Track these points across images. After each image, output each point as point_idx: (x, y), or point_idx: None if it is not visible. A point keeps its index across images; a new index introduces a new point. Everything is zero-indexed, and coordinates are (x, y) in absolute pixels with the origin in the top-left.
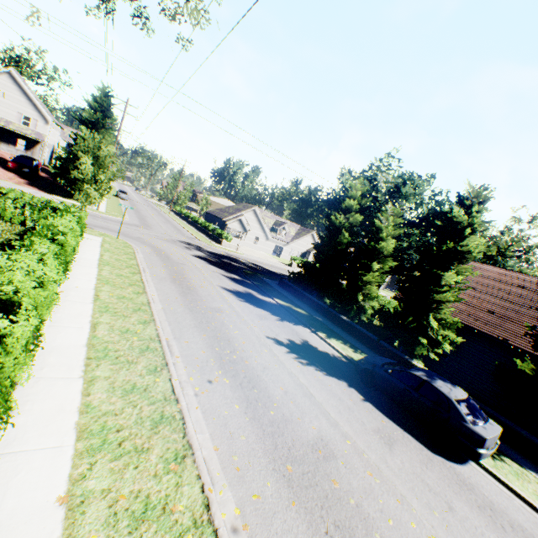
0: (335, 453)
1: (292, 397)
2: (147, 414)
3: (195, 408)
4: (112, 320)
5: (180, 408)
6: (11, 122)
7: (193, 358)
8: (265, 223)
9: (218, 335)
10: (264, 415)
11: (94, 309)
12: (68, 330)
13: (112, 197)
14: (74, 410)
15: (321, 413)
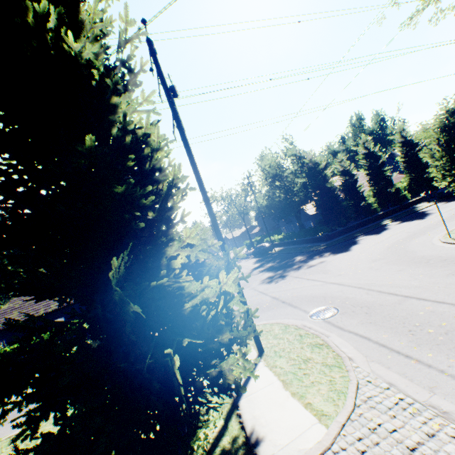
0: None
1: None
2: None
3: None
4: None
5: None
6: None
7: None
8: None
9: None
10: None
11: None
12: None
13: None
14: None
15: None
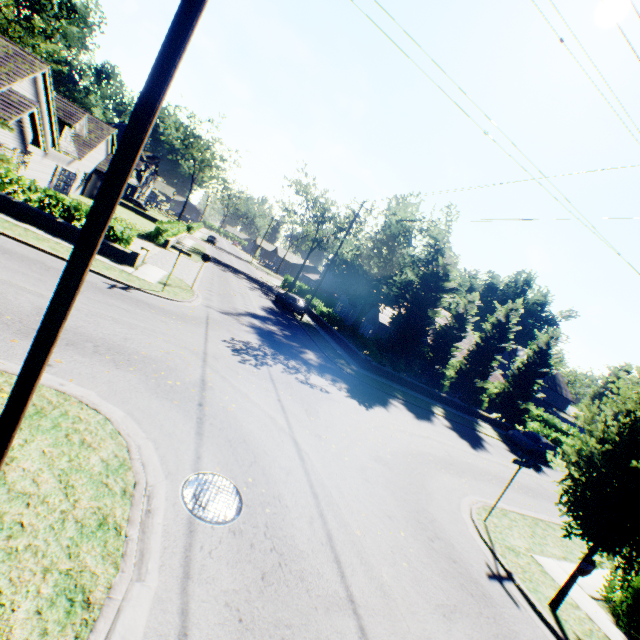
0: None
1: None
2: None
3: None
4: None
5: None
6: None
7: None
8: (55, 115)
9: None
10: None
11: None
12: None
13: None
14: None
15: None
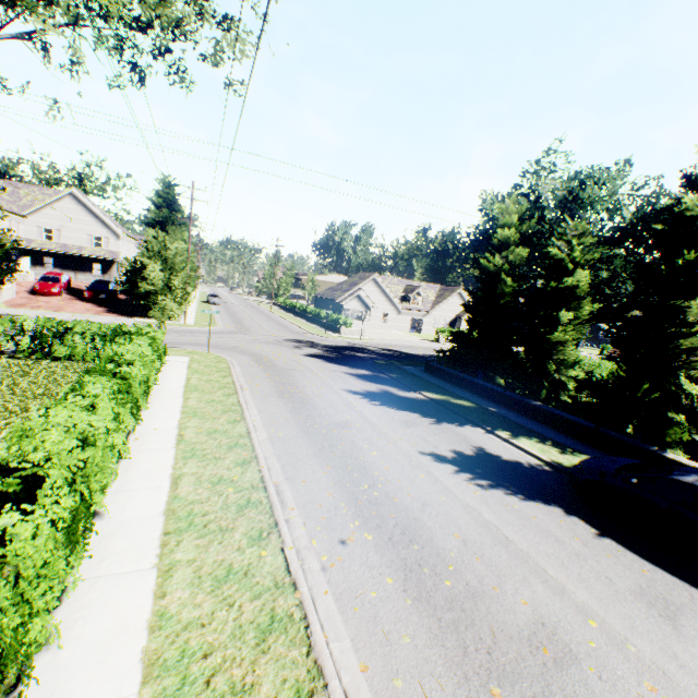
0: (574, 650)
1: (475, 549)
2: (249, 617)
3: (324, 594)
4: (199, 468)
5: (299, 598)
6: (83, 247)
7: (315, 506)
8: (391, 292)
9: (349, 463)
10: (435, 590)
11: (176, 456)
12: (141, 494)
13: (202, 305)
14: (141, 627)
15: (531, 571)
